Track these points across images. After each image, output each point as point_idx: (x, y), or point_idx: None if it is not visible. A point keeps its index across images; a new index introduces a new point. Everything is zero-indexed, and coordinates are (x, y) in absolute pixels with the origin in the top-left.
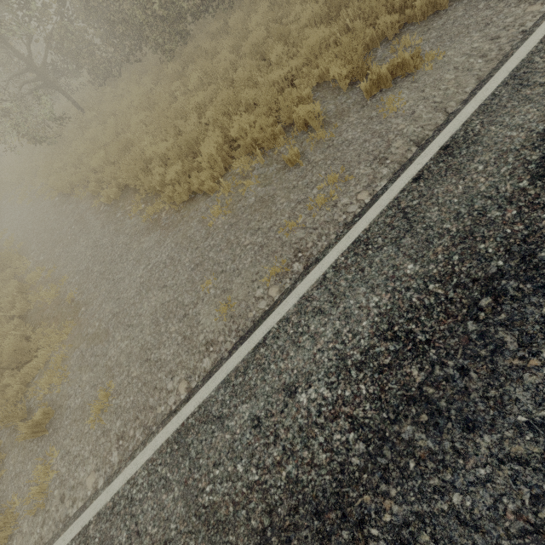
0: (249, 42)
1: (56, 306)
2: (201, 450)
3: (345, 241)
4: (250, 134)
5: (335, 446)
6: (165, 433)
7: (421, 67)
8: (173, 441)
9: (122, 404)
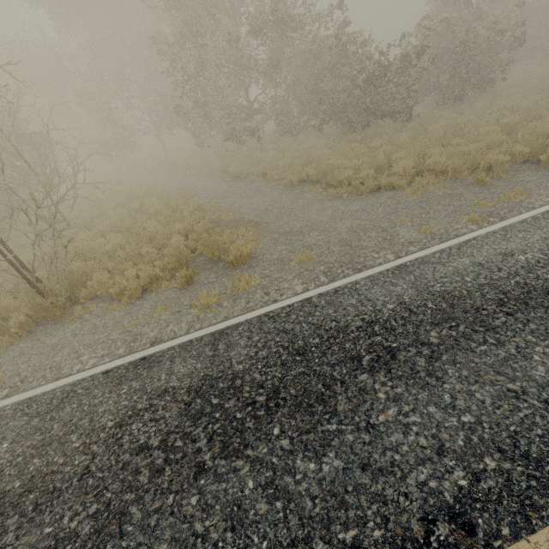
0: (431, 134)
1: (234, 221)
2: (425, 272)
3: (539, 210)
4: (442, 165)
5: None
6: (383, 267)
7: None
8: (393, 270)
9: (324, 260)
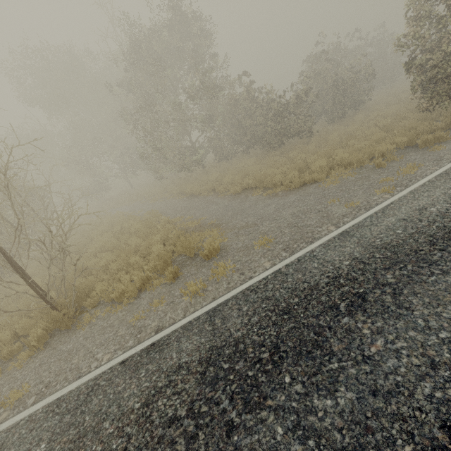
0: (331, 141)
1: (198, 227)
2: (363, 233)
3: (431, 175)
4: (347, 159)
5: None
6: (329, 236)
7: (449, 140)
8: (338, 236)
9: (280, 240)
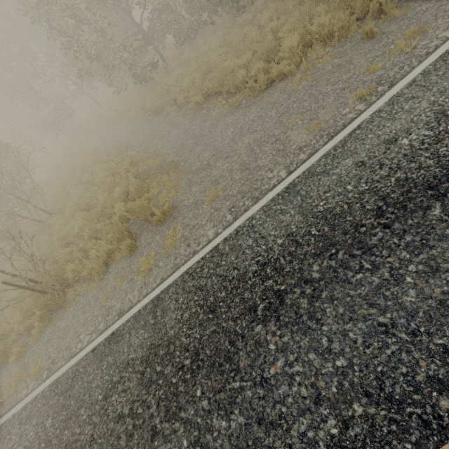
0: None
1: (159, 167)
2: (310, 189)
3: (431, 58)
4: (328, 27)
5: (442, 154)
6: (275, 192)
7: None
8: (283, 193)
9: (229, 194)
